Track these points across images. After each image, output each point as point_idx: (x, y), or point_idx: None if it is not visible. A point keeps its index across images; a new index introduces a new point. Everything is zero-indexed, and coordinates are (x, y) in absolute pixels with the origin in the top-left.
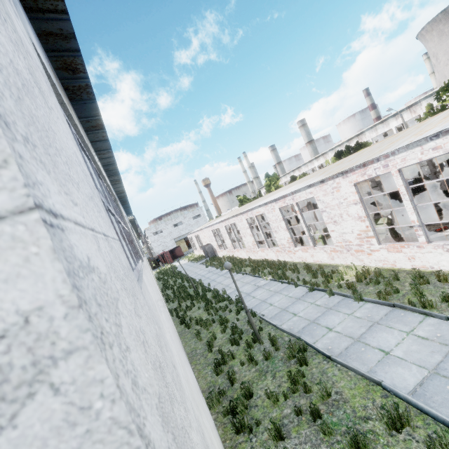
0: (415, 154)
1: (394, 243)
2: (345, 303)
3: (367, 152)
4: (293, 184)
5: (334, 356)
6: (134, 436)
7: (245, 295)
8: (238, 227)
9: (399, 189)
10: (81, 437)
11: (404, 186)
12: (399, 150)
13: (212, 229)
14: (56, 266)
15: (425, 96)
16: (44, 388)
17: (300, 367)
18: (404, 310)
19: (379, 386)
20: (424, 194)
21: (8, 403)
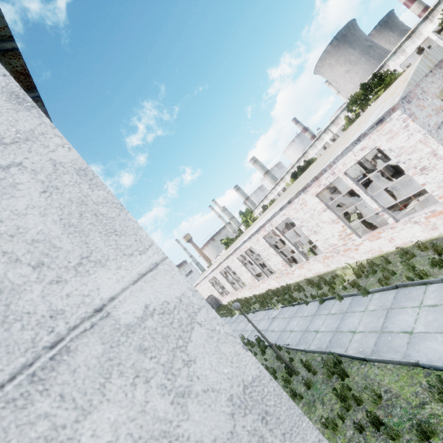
0: (350, 158)
1: (371, 232)
2: (356, 302)
3: (315, 167)
4: (266, 212)
5: (368, 356)
6: (236, 338)
7: (263, 332)
8: (233, 268)
9: (352, 187)
10: (216, 342)
11: (355, 184)
12: (337, 158)
13: (209, 279)
14: (182, 277)
15: (340, 111)
16: (196, 325)
17: (343, 382)
18: (407, 287)
19: (418, 368)
20: (376, 184)
21: (186, 333)
